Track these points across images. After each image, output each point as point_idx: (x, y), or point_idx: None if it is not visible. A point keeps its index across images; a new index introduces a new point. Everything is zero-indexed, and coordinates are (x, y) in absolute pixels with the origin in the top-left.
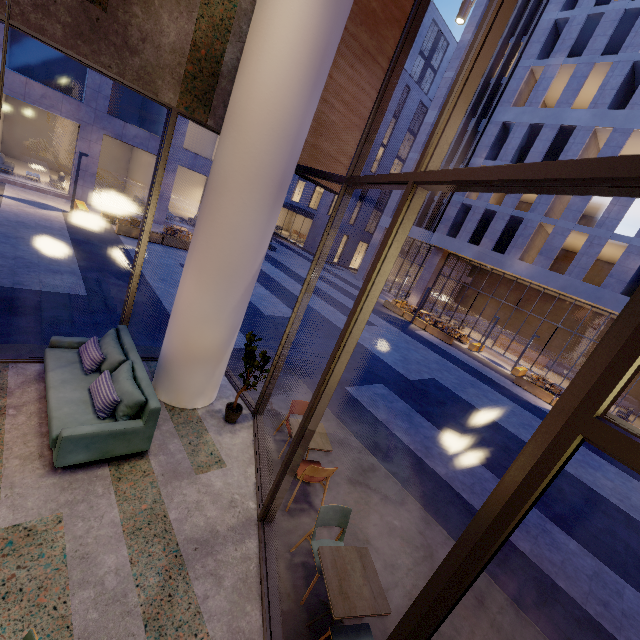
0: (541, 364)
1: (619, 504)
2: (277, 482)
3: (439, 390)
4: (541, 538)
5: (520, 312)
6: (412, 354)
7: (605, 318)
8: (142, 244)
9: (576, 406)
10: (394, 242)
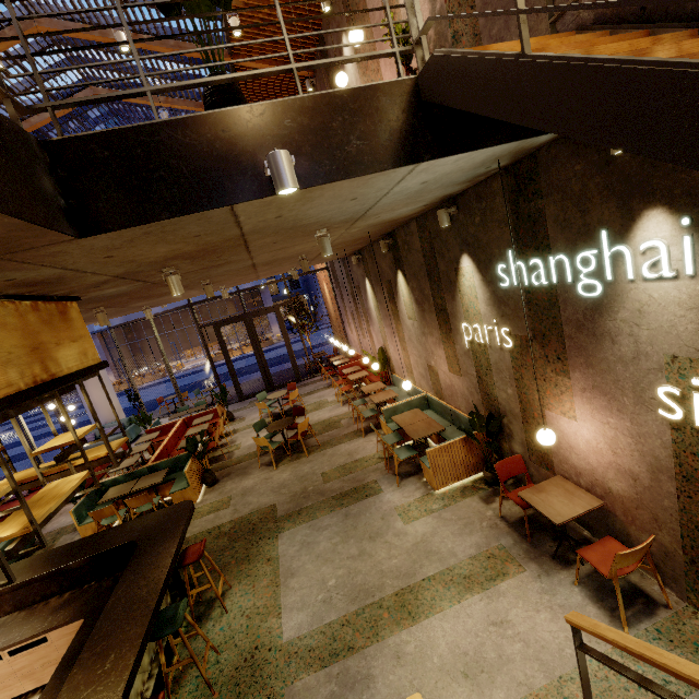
0: (217, 347)
1: (268, 359)
2: (180, 399)
3: (188, 386)
4: (250, 377)
5: (180, 331)
6: (158, 391)
7: (217, 303)
8: (55, 400)
9: (198, 327)
10: (155, 330)
